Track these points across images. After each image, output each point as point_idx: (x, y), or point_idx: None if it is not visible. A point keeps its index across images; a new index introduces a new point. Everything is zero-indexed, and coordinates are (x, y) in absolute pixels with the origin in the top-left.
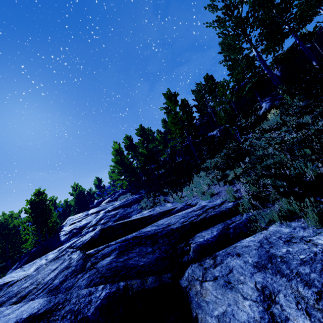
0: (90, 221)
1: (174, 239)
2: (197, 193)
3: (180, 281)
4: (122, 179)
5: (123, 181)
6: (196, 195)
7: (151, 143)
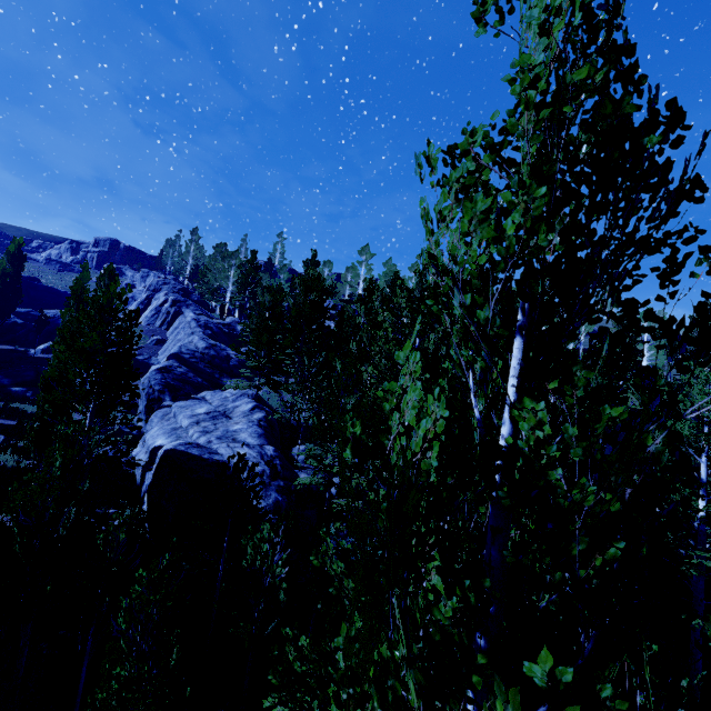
0: None
1: None
2: None
3: None
4: None
5: None
6: None
7: None
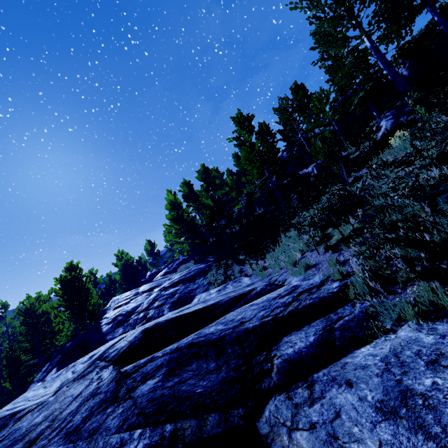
0: (140, 303)
1: (249, 347)
2: (286, 264)
3: (257, 423)
4: (182, 242)
5: (183, 244)
6: (284, 266)
7: (220, 189)
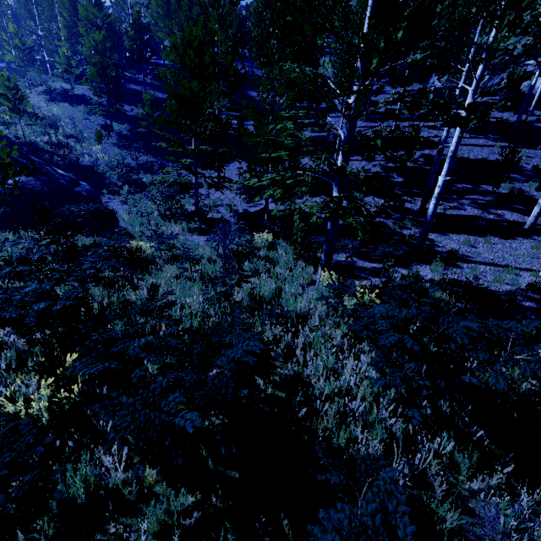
0: None
1: None
2: None
3: None
4: None
5: None
6: None
7: None
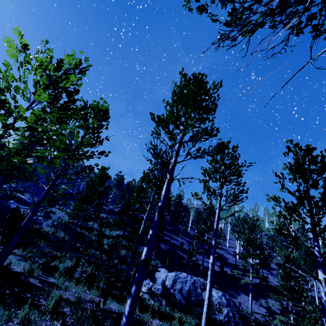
0: None
1: None
2: None
3: None
4: None
5: None
6: None
7: None
